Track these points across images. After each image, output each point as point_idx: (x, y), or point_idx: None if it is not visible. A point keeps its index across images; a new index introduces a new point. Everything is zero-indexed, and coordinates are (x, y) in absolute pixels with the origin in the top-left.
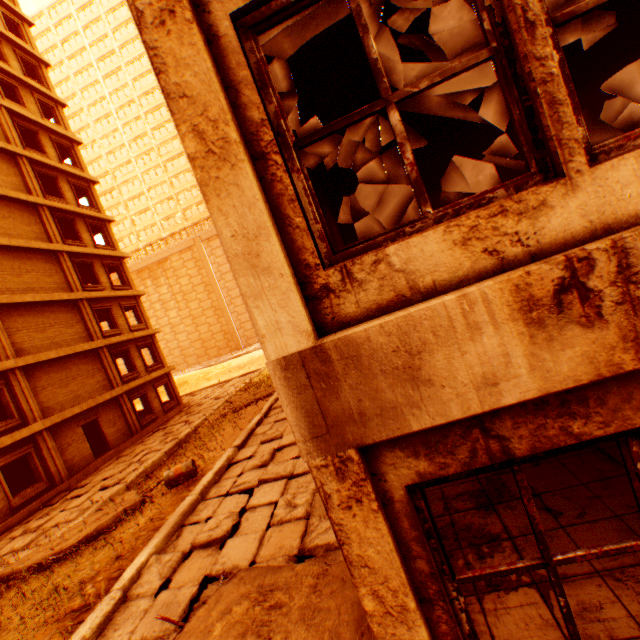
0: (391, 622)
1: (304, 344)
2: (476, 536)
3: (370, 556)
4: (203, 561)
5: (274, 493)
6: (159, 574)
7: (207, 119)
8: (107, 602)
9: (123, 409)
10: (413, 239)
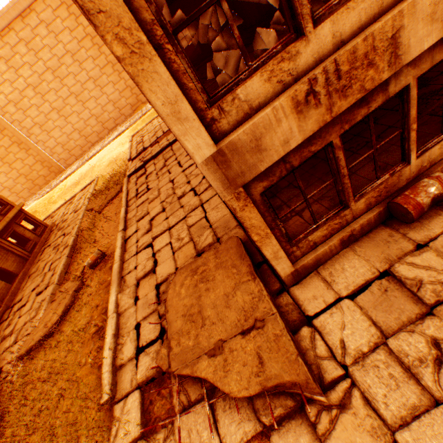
0: (263, 240)
1: (212, 151)
2: None
3: (253, 223)
4: (149, 282)
5: (166, 240)
6: (130, 298)
7: (123, 28)
8: (112, 320)
9: (5, 248)
10: (247, 83)
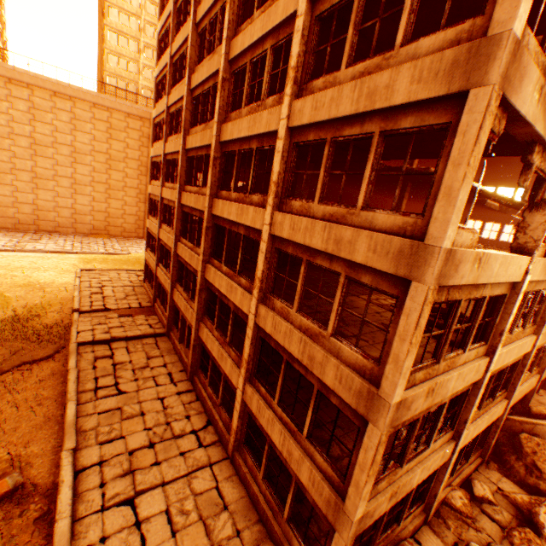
0: None
1: (361, 514)
2: (302, 517)
3: None
4: None
5: (160, 502)
6: None
7: (376, 465)
8: None
9: None
10: (382, 481)
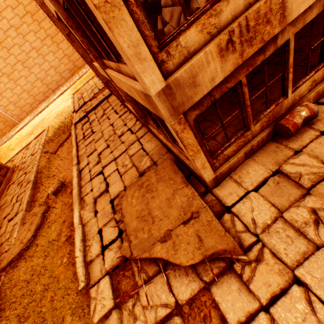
0: (196, 155)
1: (163, 86)
2: None
3: (189, 142)
4: (104, 199)
5: (113, 167)
6: (90, 212)
7: None
8: (78, 230)
9: None
10: (187, 33)
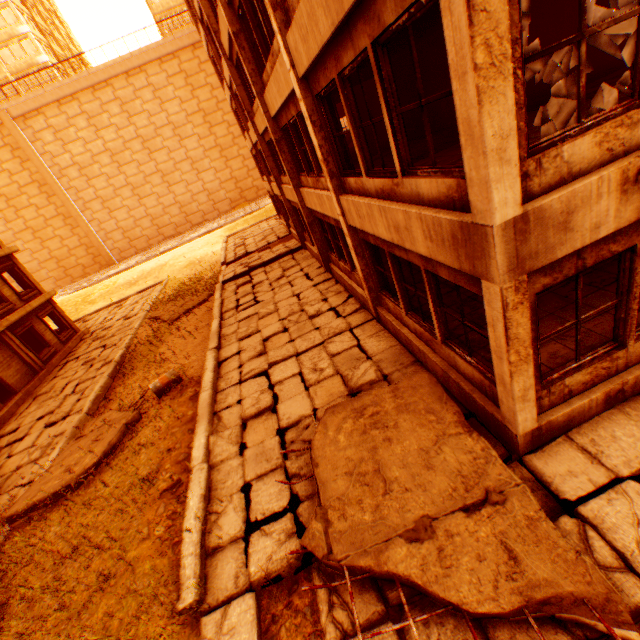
0: (520, 364)
1: (516, 213)
2: (480, 344)
3: (519, 333)
4: (265, 424)
5: (292, 368)
6: (230, 444)
7: (495, 35)
8: (200, 472)
9: (12, 348)
10: (577, 141)
